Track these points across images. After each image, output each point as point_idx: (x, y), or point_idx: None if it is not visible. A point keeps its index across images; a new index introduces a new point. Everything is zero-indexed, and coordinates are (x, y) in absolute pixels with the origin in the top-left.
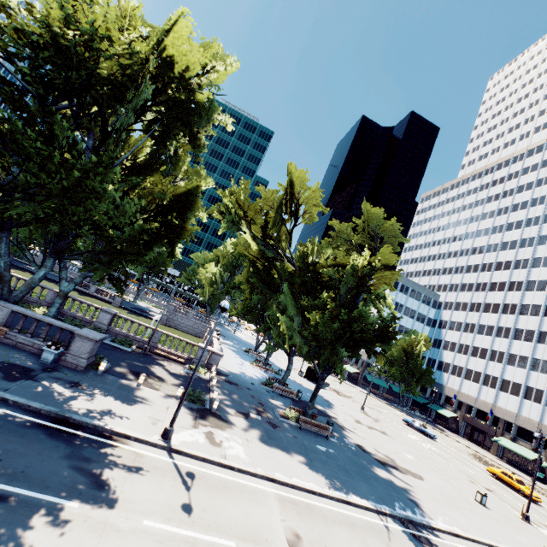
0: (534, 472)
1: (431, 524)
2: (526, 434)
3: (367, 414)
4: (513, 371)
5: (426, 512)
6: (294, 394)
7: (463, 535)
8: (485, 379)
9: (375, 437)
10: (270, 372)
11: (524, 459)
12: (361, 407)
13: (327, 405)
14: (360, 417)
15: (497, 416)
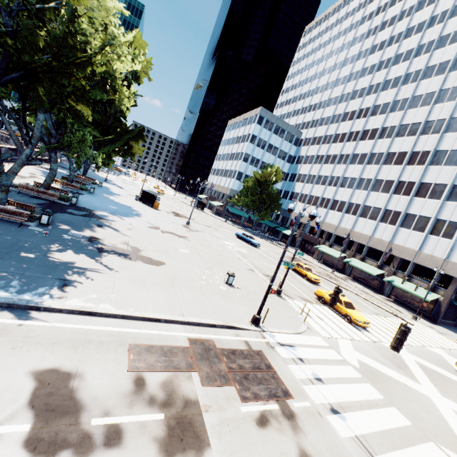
0: (335, 265)
1: (35, 303)
2: (340, 240)
3: (189, 227)
4: (343, 192)
5: (68, 291)
6: (55, 196)
7: (104, 312)
8: (321, 201)
9: (156, 237)
10: (71, 187)
11: (334, 259)
12: (187, 222)
13: (126, 215)
14: (168, 226)
15: (323, 230)
